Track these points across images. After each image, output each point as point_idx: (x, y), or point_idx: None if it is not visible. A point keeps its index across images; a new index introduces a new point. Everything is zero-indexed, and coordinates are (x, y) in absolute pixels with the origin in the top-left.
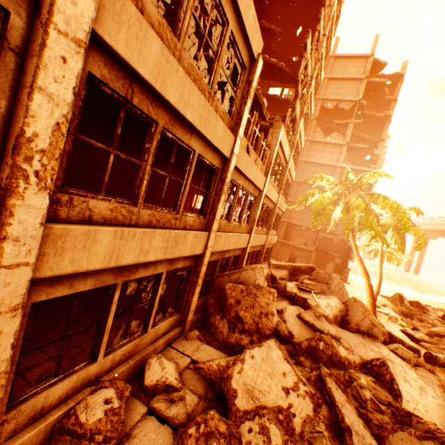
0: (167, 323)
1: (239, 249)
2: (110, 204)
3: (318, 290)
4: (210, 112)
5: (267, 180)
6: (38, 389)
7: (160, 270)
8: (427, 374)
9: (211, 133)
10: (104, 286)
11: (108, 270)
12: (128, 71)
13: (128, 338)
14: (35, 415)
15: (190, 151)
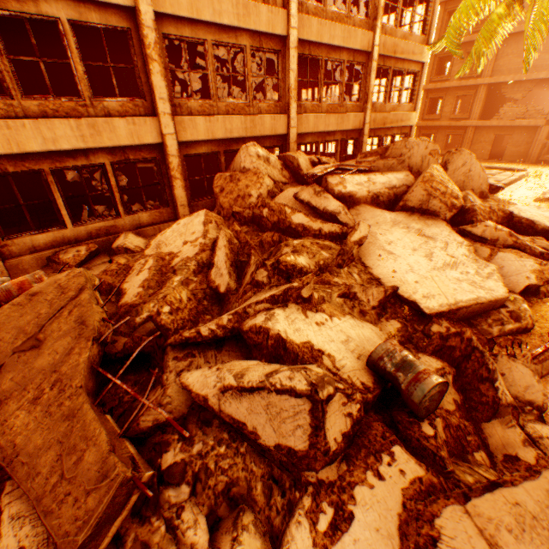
0: (151, 215)
1: (272, 139)
2: None
3: (365, 167)
4: None
5: (291, 13)
6: (24, 235)
7: (99, 161)
8: (521, 258)
9: None
10: (33, 172)
11: (25, 158)
12: None
13: (101, 219)
14: (31, 249)
15: (55, 21)
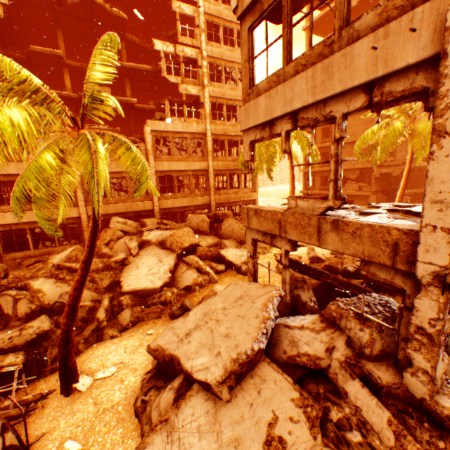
0: (72, 246)
1: (145, 211)
2: (10, 206)
3: (166, 227)
4: None
5: (151, 162)
6: (13, 252)
7: None
8: (194, 273)
9: None
10: (23, 229)
11: (20, 224)
12: None
13: (48, 247)
14: (14, 258)
15: None
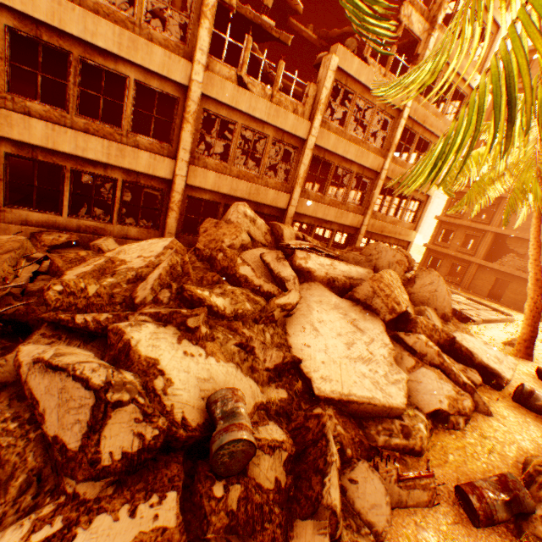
0: (140, 231)
1: (272, 208)
2: (44, 107)
3: (334, 253)
4: (133, 39)
5: (314, 126)
6: (24, 208)
7: (114, 175)
8: (442, 380)
9: (142, 59)
10: (57, 166)
11: (55, 154)
12: (34, 20)
13: (95, 219)
14: (23, 221)
15: (125, 78)
